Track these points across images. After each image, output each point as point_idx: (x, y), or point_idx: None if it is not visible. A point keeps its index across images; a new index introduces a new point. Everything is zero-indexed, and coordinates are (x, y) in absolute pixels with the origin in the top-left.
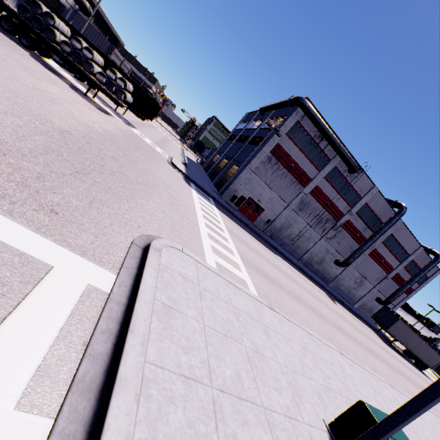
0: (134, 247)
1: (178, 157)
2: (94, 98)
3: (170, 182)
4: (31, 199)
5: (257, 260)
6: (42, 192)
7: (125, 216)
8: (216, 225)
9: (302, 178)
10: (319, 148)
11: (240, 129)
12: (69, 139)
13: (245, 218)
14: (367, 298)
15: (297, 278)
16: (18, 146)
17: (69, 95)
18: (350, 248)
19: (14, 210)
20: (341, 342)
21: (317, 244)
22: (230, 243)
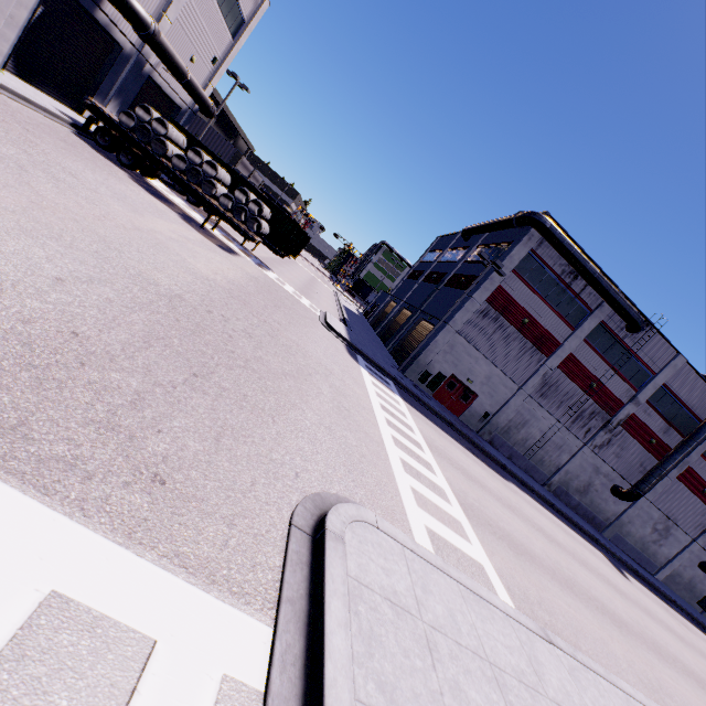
0: (296, 536)
1: (332, 310)
2: (213, 230)
3: (329, 361)
4: (120, 457)
5: (485, 504)
6: (140, 434)
7: (273, 455)
8: (409, 438)
9: (543, 342)
10: (571, 292)
11: (430, 262)
12: (182, 311)
13: (445, 410)
14: (681, 561)
15: (552, 529)
16: (106, 340)
17: (180, 232)
18: (639, 465)
19: (90, 495)
20: (674, 690)
21: (577, 457)
22: (437, 472)
